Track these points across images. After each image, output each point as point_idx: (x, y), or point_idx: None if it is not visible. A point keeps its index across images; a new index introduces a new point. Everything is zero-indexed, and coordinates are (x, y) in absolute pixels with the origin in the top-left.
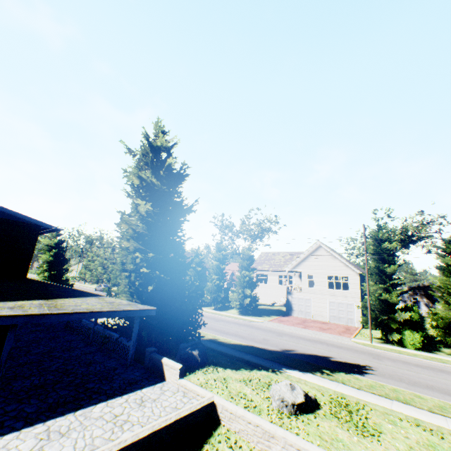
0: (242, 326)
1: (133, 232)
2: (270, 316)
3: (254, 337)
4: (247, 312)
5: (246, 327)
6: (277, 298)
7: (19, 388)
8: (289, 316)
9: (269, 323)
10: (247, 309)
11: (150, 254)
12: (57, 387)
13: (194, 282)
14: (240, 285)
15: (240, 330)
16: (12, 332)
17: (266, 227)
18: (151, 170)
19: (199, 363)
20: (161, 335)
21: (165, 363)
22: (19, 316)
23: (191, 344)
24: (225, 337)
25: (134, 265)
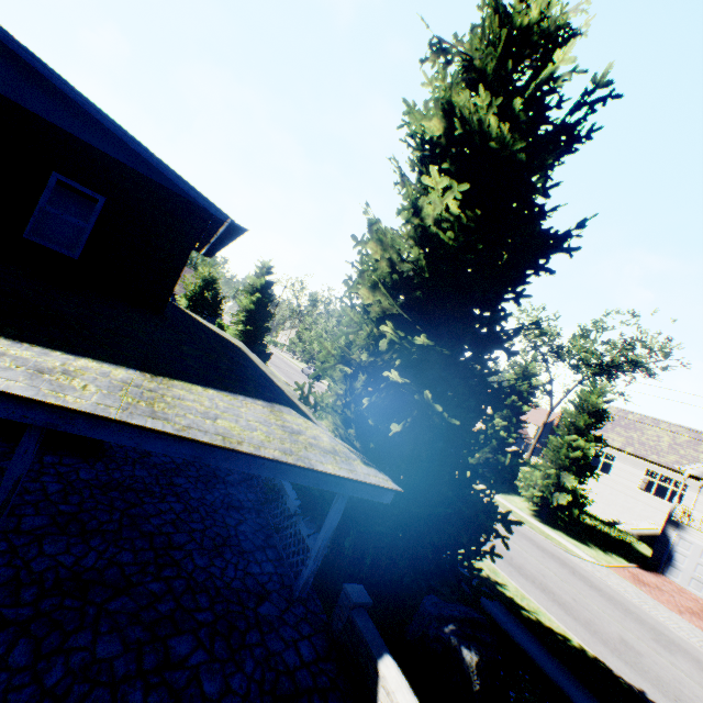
0: (550, 559)
1: (388, 269)
2: (607, 553)
3: (593, 618)
4: (551, 519)
5: (560, 567)
6: (624, 514)
7: (41, 568)
8: (657, 573)
9: (612, 577)
10: (555, 513)
11: (418, 338)
12: (111, 608)
13: (490, 438)
14: (553, 461)
15: (548, 571)
16: (31, 434)
17: (634, 356)
18: (486, 94)
19: (473, 695)
20: (385, 548)
21: (387, 686)
22: (33, 403)
23: (458, 615)
24: (517, 582)
25: (368, 353)
